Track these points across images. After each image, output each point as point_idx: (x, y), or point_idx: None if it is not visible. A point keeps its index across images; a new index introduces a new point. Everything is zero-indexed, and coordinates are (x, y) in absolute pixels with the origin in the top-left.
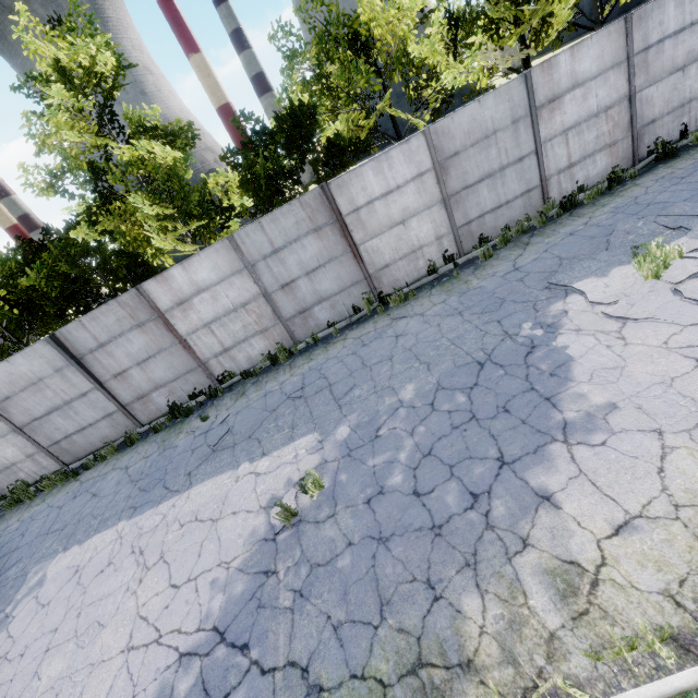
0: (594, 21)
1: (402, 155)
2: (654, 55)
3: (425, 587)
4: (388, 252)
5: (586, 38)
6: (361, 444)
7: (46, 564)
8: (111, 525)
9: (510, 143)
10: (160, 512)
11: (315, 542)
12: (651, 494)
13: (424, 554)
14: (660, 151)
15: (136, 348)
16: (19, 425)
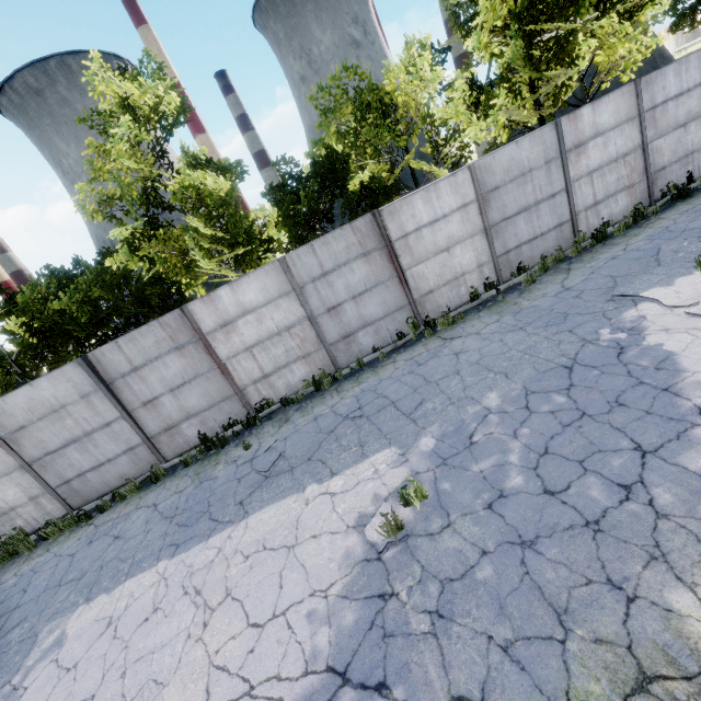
0: (582, 100)
1: (449, 187)
2: (660, 113)
3: (609, 588)
4: (433, 278)
5: (604, 96)
6: (455, 452)
7: (63, 620)
8: (148, 566)
9: (544, 181)
10: (213, 545)
11: (437, 555)
12: None
13: (590, 553)
14: (673, 193)
15: (172, 373)
16: (28, 461)
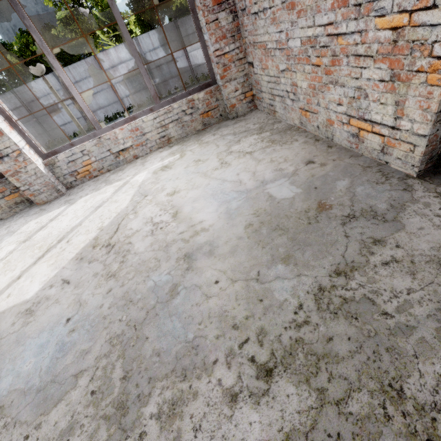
0: None
1: None
2: None
3: None
4: (200, 59)
5: None
6: None
7: None
8: None
9: None
10: None
11: None
12: None
13: None
14: None
15: (92, 86)
16: (36, 117)
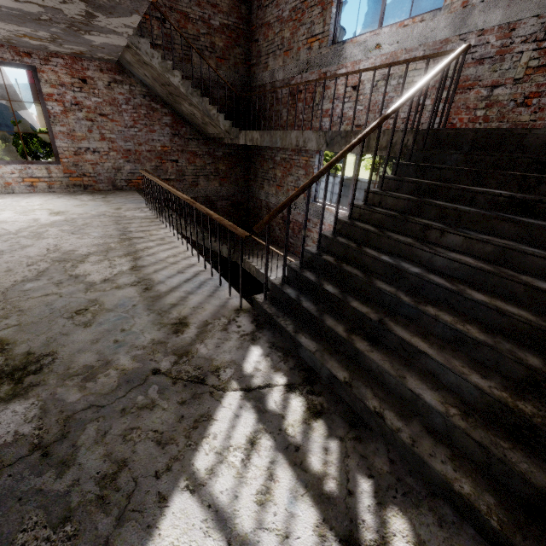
0: None
1: None
2: None
3: None
4: None
5: None
6: None
7: None
8: None
9: None
10: None
11: None
12: None
13: None
14: None
15: None
16: None
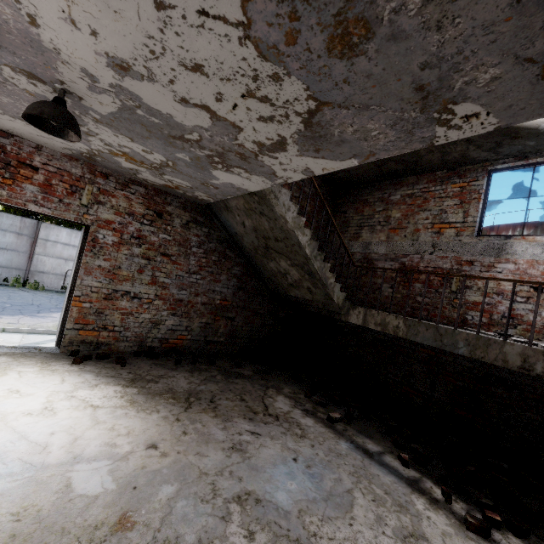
0: None
1: None
2: None
3: None
4: (49, 267)
5: None
6: None
7: None
8: None
9: None
10: None
11: None
12: (32, 323)
13: None
14: None
15: None
16: None
